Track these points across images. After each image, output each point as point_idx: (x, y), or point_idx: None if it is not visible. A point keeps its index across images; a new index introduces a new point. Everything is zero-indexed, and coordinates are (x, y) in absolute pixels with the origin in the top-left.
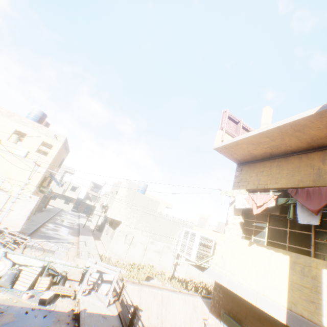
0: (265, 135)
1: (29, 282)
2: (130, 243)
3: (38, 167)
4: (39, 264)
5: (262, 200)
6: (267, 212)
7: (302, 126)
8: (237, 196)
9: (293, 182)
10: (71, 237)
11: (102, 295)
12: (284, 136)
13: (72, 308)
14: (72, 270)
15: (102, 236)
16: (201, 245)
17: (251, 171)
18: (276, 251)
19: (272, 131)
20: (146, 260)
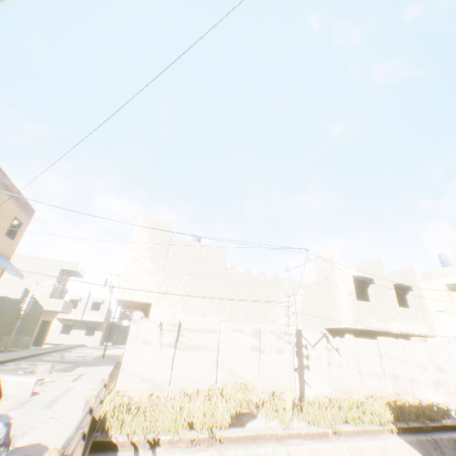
0: None
1: None
2: (174, 343)
3: None
4: None
5: None
6: None
7: None
8: None
9: None
10: (52, 374)
11: None
12: None
13: None
14: None
15: None
16: None
17: None
18: None
19: None
20: (227, 375)
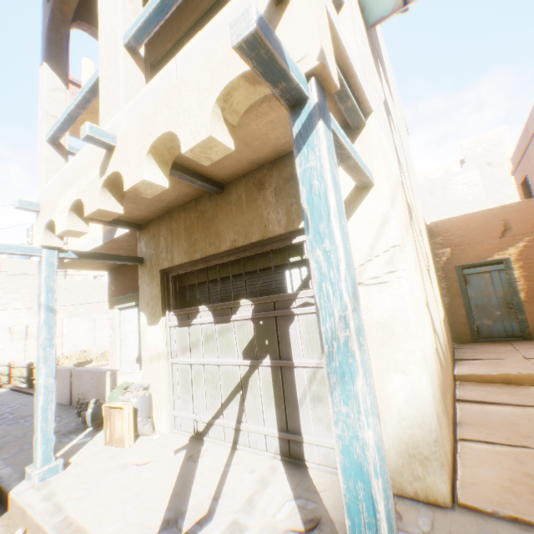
0: None
1: None
2: (26, 338)
3: None
4: None
5: None
6: None
7: None
8: None
9: None
10: None
11: None
12: None
13: None
14: None
15: None
16: None
17: None
18: None
19: None
20: (72, 349)
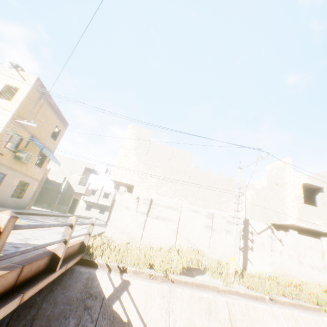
0: None
1: None
2: (146, 212)
3: None
4: None
5: None
6: None
7: None
8: None
9: None
10: None
11: None
12: None
13: None
14: None
15: None
16: None
17: None
18: None
19: None
20: (184, 242)
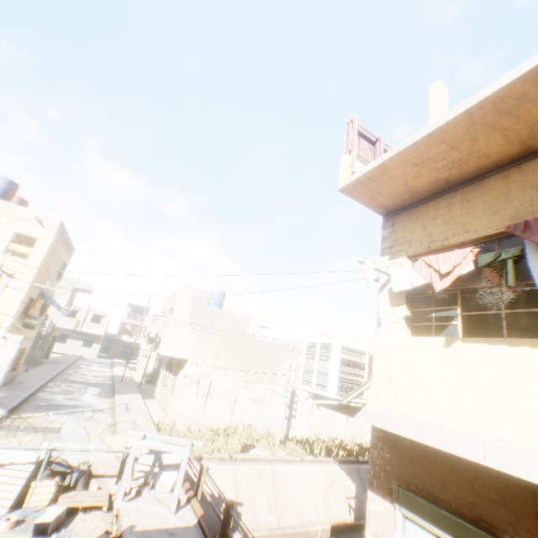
0: (441, 138)
1: (12, 496)
2: (206, 395)
3: (9, 280)
4: (28, 458)
5: (450, 260)
6: (457, 287)
7: (516, 100)
8: (393, 270)
9: (500, 222)
10: (100, 401)
11: (164, 492)
12: (477, 133)
13: (105, 529)
14: (100, 457)
15: (157, 390)
16: (344, 364)
17: (412, 223)
18: (513, 344)
19: (455, 125)
20: (239, 419)
